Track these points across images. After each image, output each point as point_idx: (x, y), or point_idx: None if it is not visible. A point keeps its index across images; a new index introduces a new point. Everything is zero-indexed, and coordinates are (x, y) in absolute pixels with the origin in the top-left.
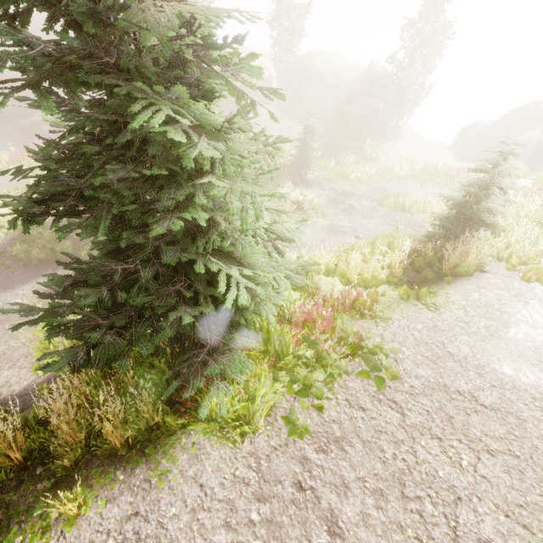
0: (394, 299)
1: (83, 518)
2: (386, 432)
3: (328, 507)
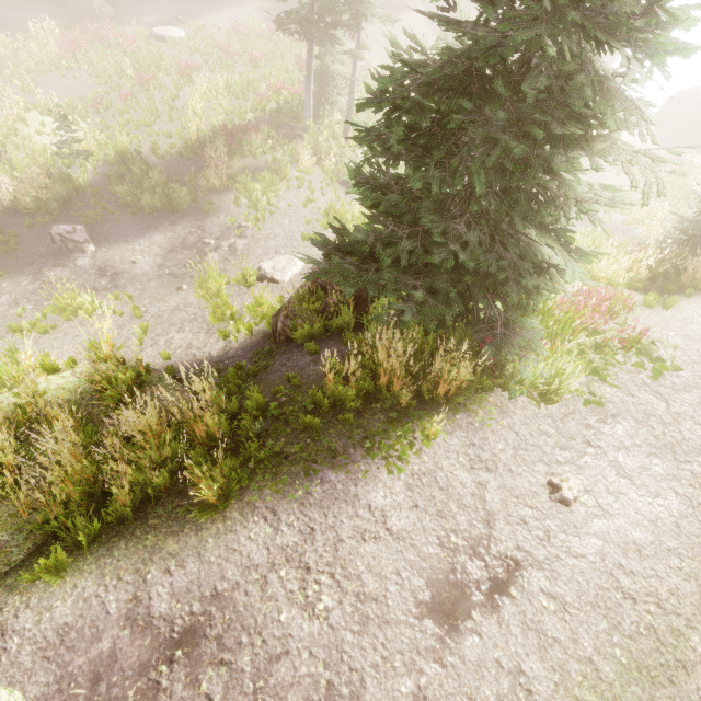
0: (637, 305)
1: (433, 442)
2: (654, 415)
3: (615, 461)
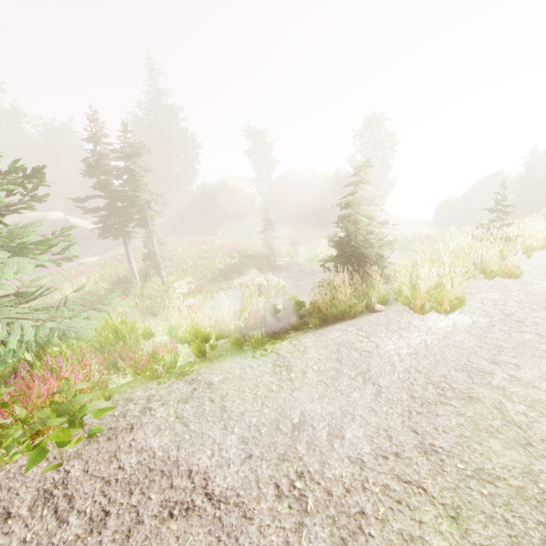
0: (228, 352)
1: None
2: None
3: None
